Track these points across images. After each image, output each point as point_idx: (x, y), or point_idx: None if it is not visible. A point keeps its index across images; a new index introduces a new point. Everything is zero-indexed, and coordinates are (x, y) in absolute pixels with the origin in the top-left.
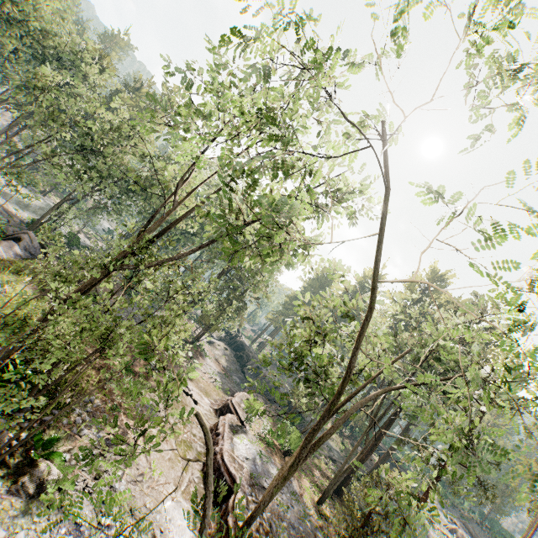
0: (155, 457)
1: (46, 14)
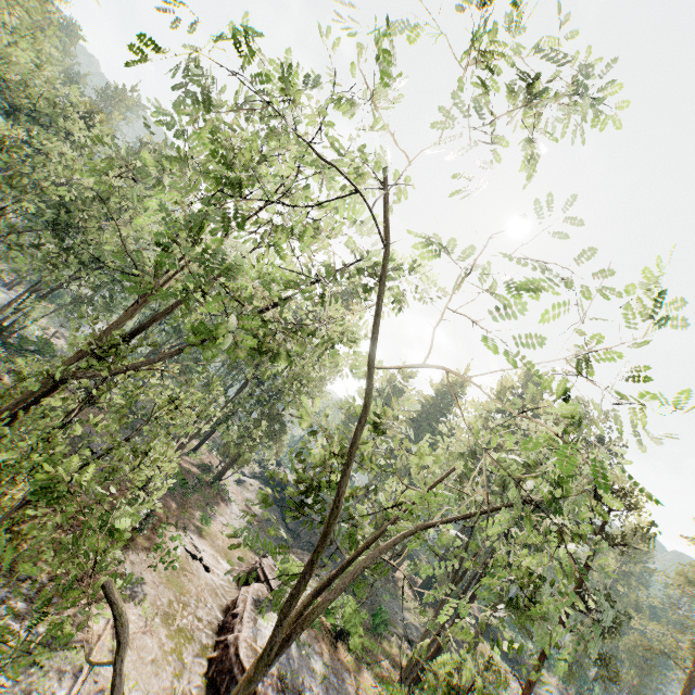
0: (128, 659)
1: (17, 60)
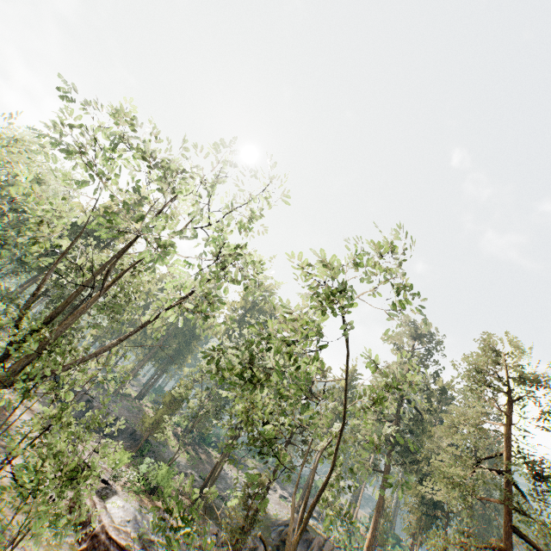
0: None
1: None
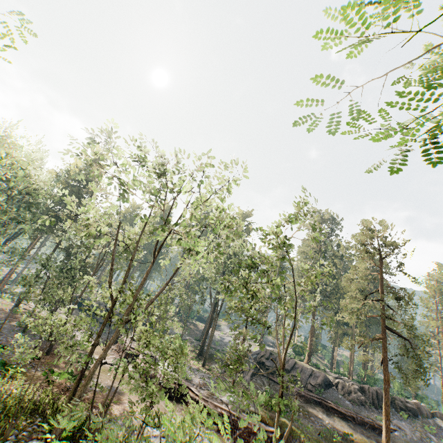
0: None
1: None
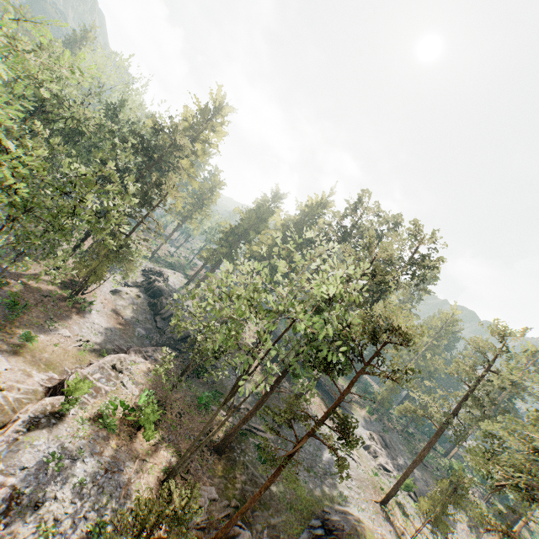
0: None
1: None
